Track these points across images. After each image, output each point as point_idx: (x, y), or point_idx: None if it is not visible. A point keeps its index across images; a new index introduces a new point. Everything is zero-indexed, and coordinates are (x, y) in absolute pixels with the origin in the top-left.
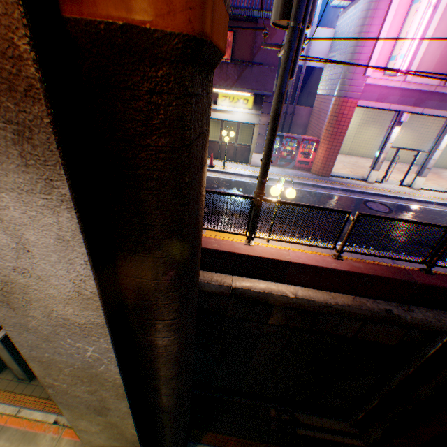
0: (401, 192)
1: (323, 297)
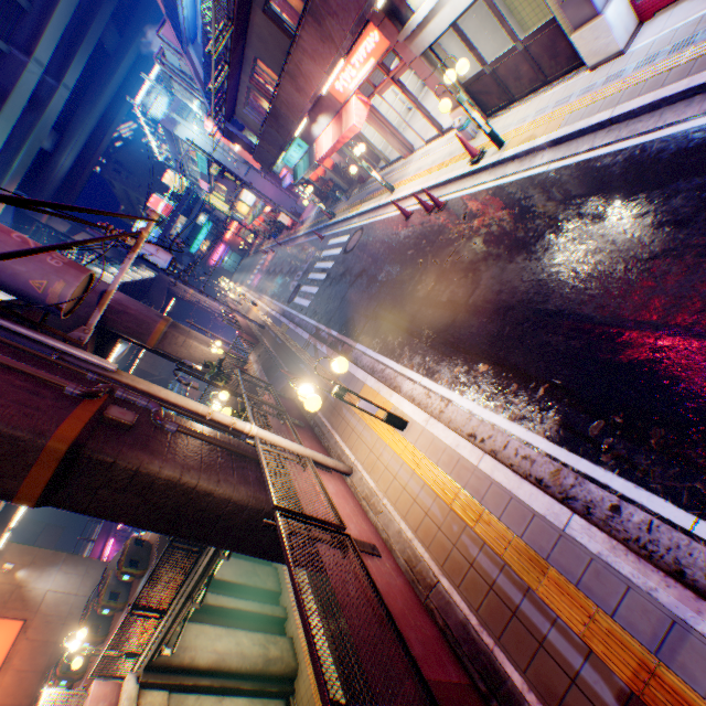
0: None
1: None
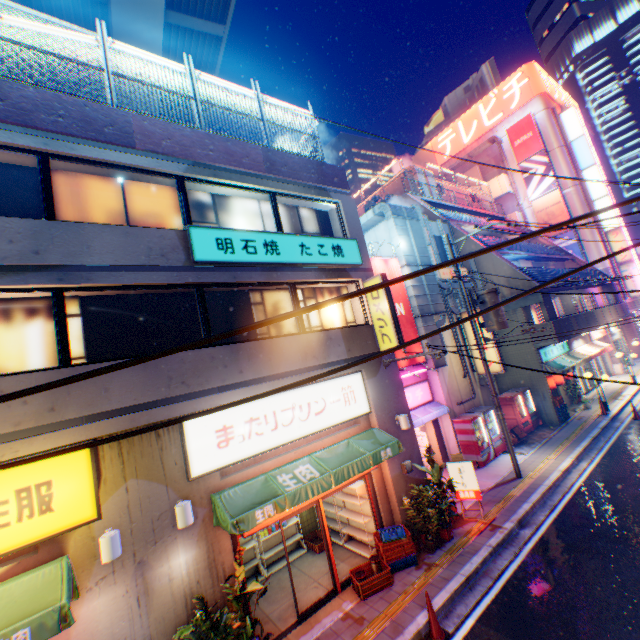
0: None
1: None
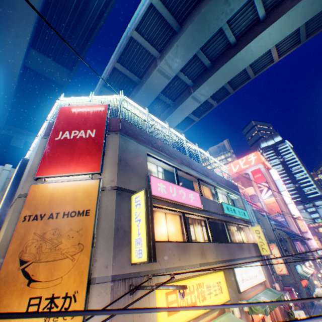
0: None
1: None
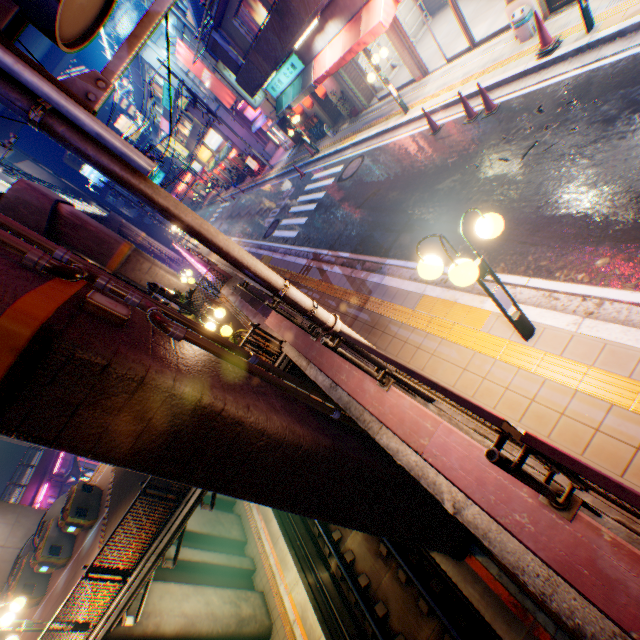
0: None
1: (515, 558)
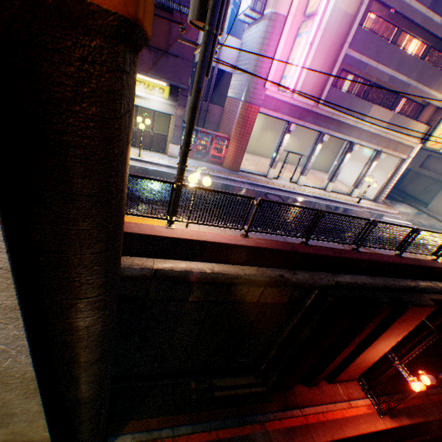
0: (291, 187)
1: (235, 270)
